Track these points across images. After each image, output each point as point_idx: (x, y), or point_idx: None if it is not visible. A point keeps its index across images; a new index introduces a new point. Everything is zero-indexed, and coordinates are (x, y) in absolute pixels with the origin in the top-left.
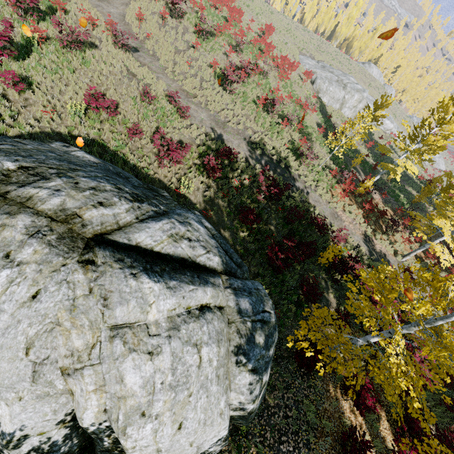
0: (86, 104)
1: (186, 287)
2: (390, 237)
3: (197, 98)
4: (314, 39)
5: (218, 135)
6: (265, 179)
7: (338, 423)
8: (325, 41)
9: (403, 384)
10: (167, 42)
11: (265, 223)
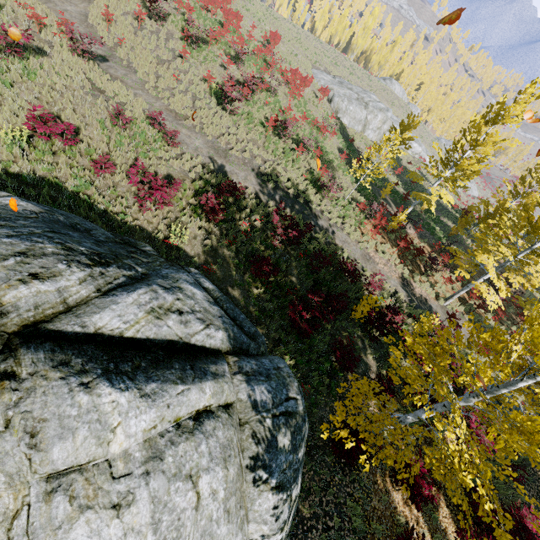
0: (29, 130)
1: (173, 389)
2: (430, 278)
3: (189, 120)
4: (328, 51)
5: (218, 166)
6: (281, 219)
7: (390, 523)
8: (340, 54)
9: (468, 474)
10: (146, 49)
11: (285, 273)
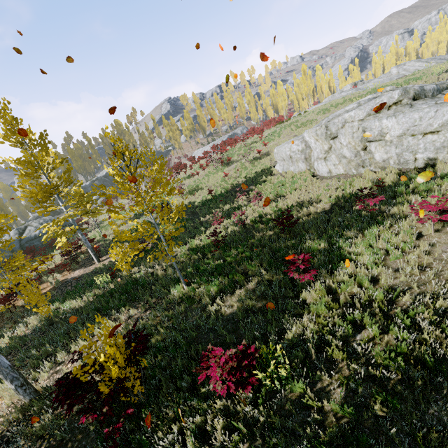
0: None
1: (13, 231)
2: None
3: None
4: None
5: None
6: None
7: None
8: None
9: None
10: None
11: None
